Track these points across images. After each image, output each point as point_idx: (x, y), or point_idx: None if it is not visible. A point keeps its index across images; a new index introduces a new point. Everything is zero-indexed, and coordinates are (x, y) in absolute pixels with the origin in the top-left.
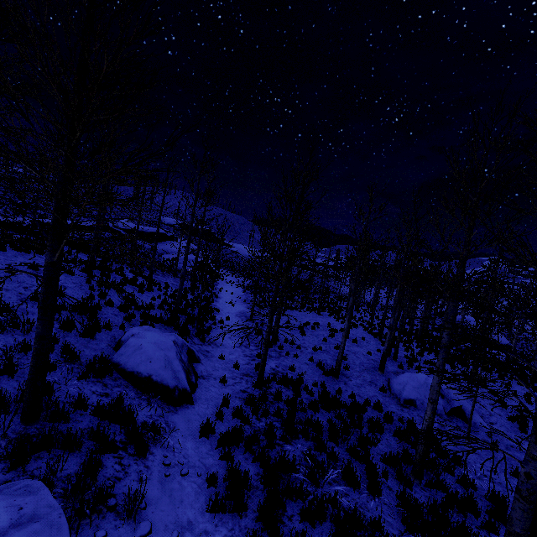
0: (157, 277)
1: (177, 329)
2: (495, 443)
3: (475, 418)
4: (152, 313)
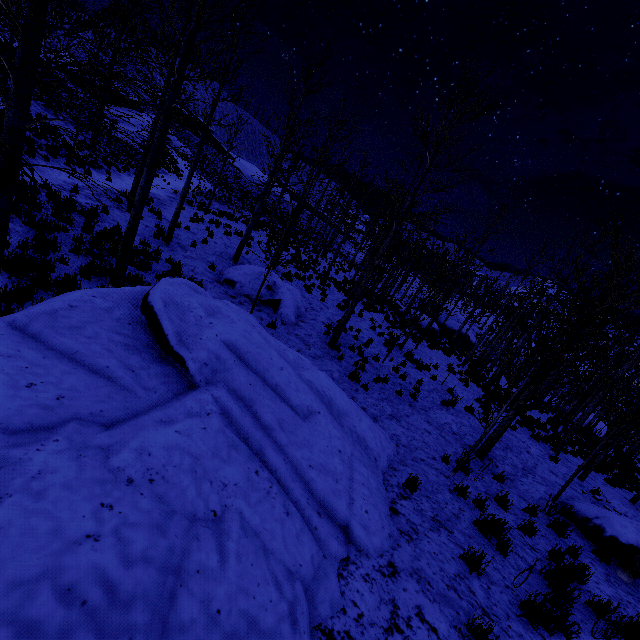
0: (46, 113)
1: None
2: (274, 322)
3: (285, 310)
4: None
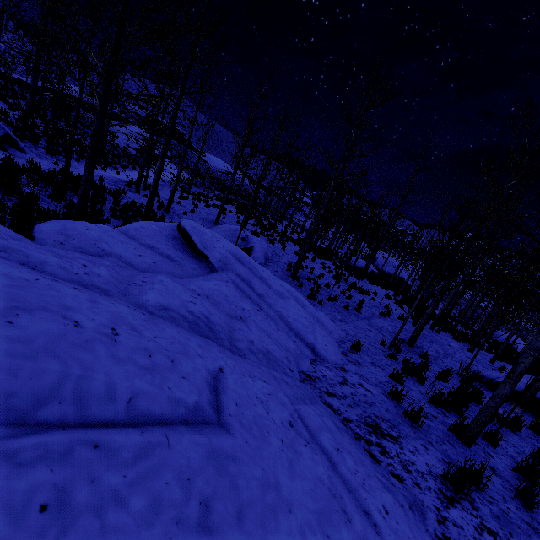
0: None
1: (18, 131)
2: None
3: (256, 254)
4: (3, 117)
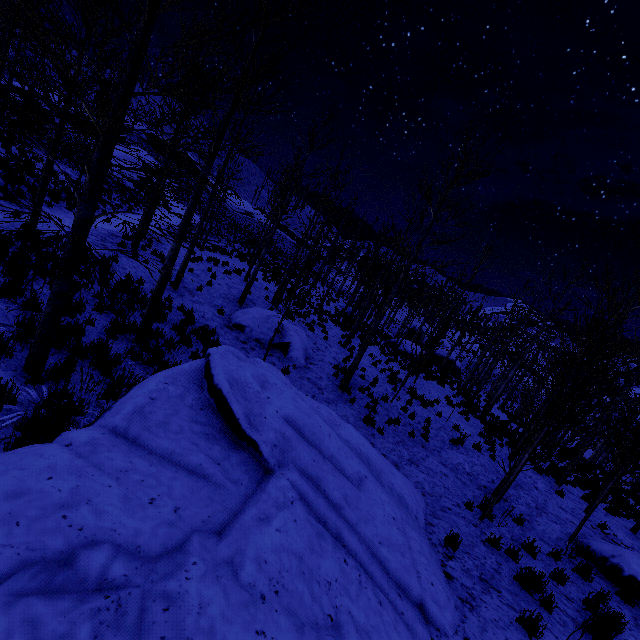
0: (40, 153)
1: None
2: (287, 368)
3: (295, 353)
4: None
